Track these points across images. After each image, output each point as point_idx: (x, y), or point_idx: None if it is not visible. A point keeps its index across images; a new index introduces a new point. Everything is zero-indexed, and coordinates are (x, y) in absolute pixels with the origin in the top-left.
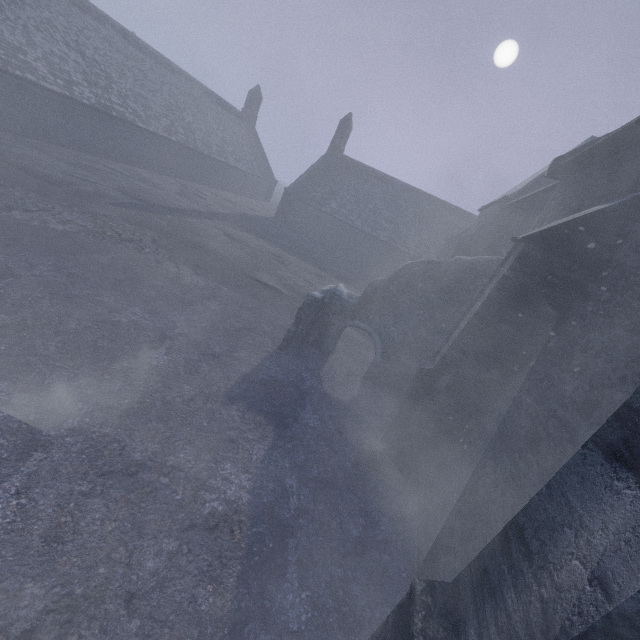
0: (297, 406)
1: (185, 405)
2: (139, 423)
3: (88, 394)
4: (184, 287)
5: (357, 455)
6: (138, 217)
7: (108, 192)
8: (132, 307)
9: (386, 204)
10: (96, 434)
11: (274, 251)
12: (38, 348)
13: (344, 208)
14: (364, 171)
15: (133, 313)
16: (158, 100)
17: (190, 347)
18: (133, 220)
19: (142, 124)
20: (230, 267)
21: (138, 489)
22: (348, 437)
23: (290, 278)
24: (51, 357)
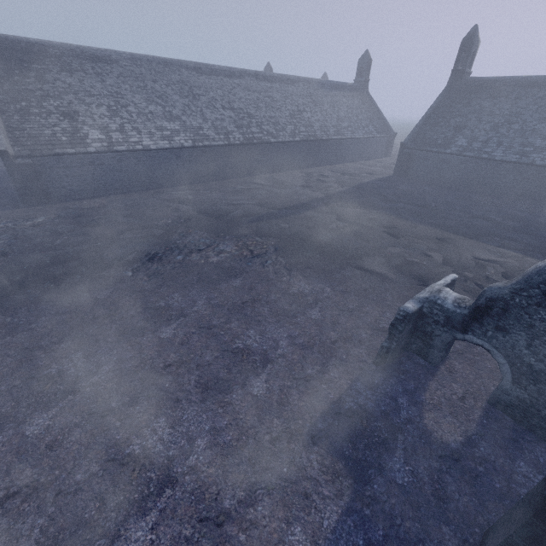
0: (384, 450)
1: (271, 444)
2: (233, 464)
3: (205, 429)
4: (291, 297)
5: (460, 543)
6: (267, 227)
7: (251, 210)
8: (248, 330)
9: (542, 115)
10: (204, 474)
11: (387, 222)
12: (185, 383)
13: (476, 141)
14: (502, 86)
15: (248, 337)
16: (283, 113)
17: (286, 370)
18: (263, 232)
19: (274, 139)
20: (337, 259)
21: (221, 543)
22: (450, 508)
23: (401, 255)
24: (190, 391)
